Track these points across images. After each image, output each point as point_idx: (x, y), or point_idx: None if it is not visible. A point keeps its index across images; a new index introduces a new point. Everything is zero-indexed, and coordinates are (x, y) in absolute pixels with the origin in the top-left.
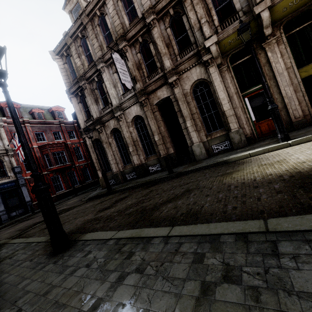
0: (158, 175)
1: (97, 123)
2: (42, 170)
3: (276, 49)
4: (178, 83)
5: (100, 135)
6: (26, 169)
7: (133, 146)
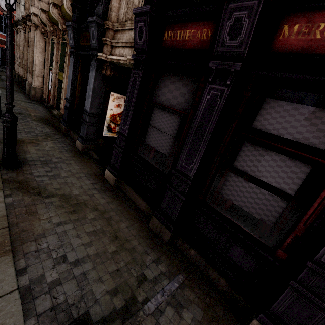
0: (0, 84)
1: (15, 24)
2: (14, 40)
3: (56, 47)
4: (31, 30)
5: (16, 36)
6: (1, 30)
7: (21, 60)
